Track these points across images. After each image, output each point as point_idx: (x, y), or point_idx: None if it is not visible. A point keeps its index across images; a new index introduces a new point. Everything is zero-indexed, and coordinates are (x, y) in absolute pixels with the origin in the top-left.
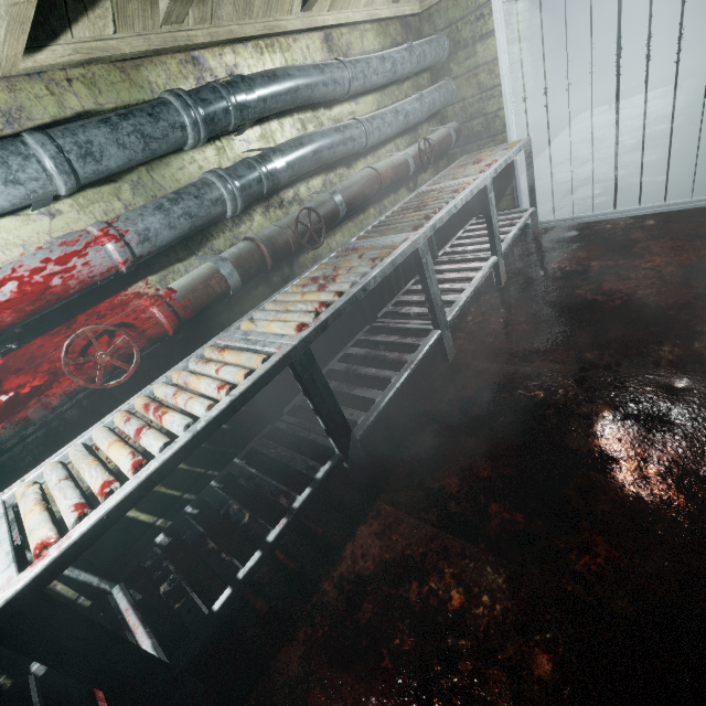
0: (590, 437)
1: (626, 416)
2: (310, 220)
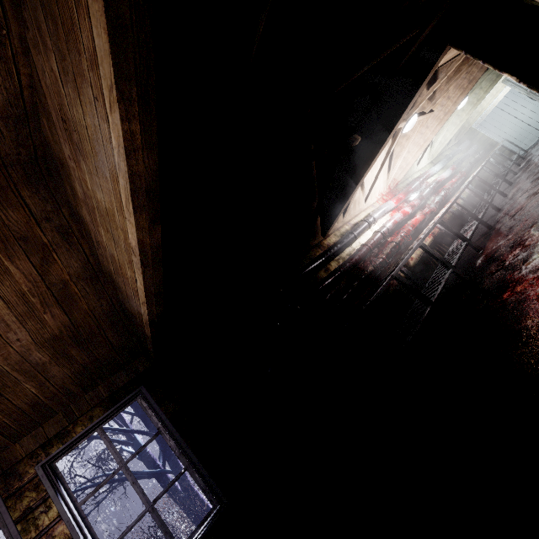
0: None
1: None
2: (471, 164)
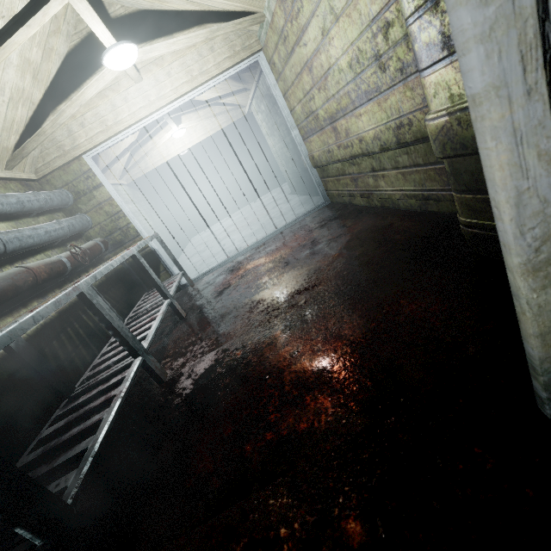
0: (279, 351)
1: (289, 328)
2: None
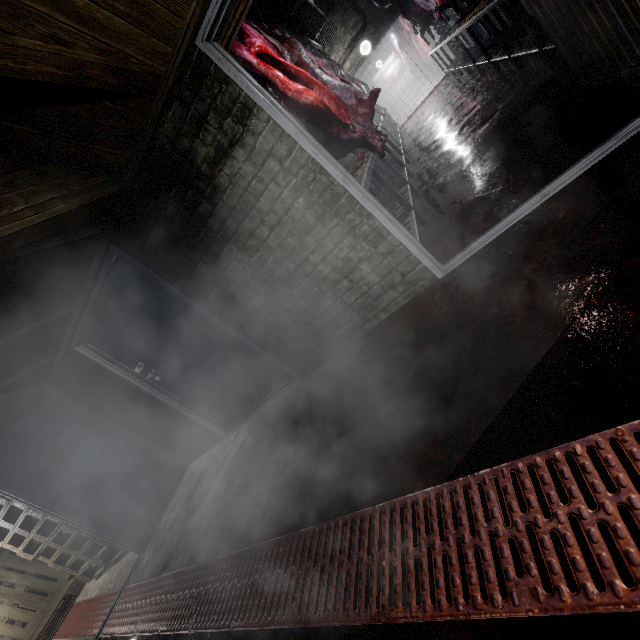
0: None
1: None
2: None
